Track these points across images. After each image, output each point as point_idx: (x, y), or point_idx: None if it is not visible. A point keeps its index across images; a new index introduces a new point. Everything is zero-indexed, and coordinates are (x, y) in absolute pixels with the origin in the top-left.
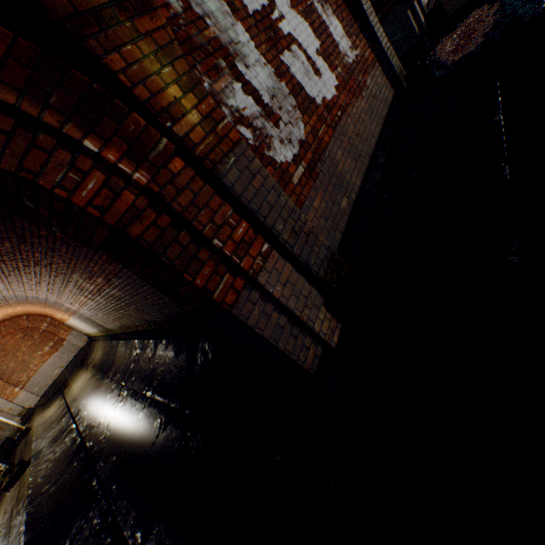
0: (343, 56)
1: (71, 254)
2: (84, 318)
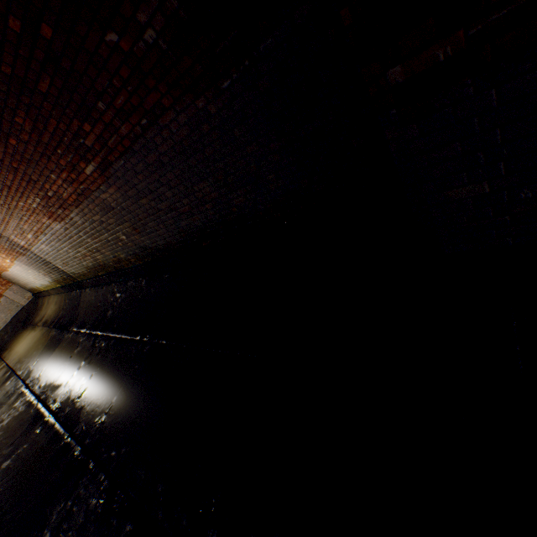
0: None
1: (55, 100)
2: (36, 260)
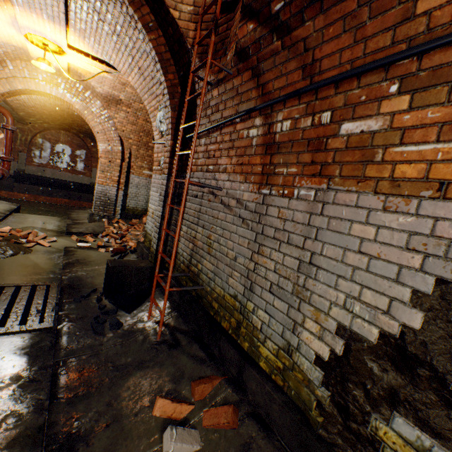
0: (76, 168)
1: None
2: None
